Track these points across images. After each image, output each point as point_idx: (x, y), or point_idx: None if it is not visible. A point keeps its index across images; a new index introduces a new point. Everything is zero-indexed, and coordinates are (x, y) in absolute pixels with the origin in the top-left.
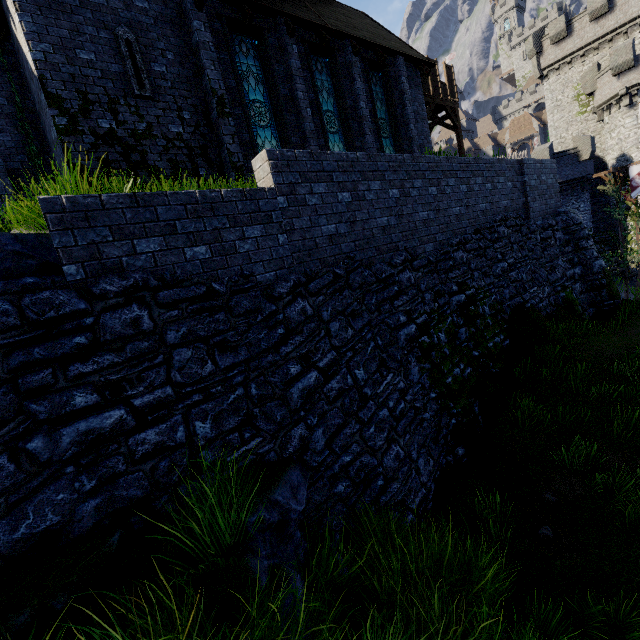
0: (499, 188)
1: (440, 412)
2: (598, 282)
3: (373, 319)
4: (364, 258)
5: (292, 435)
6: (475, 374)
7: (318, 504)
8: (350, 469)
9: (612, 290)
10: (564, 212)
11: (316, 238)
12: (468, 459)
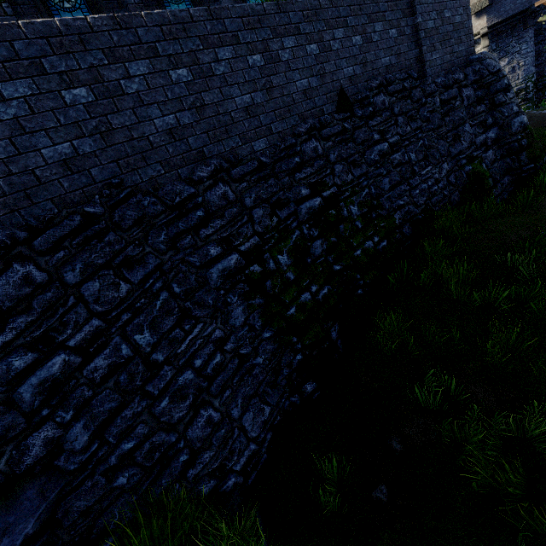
0: (376, 40)
1: (280, 351)
2: (517, 144)
3: (166, 261)
4: (141, 181)
5: (29, 443)
6: (337, 291)
7: (84, 510)
8: (136, 454)
9: (534, 151)
10: (477, 59)
11: (34, 169)
12: (320, 393)
